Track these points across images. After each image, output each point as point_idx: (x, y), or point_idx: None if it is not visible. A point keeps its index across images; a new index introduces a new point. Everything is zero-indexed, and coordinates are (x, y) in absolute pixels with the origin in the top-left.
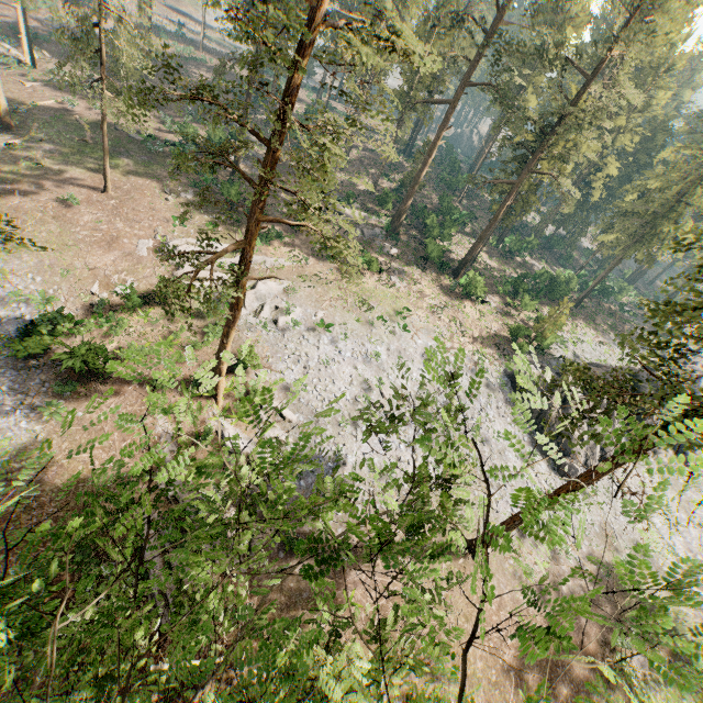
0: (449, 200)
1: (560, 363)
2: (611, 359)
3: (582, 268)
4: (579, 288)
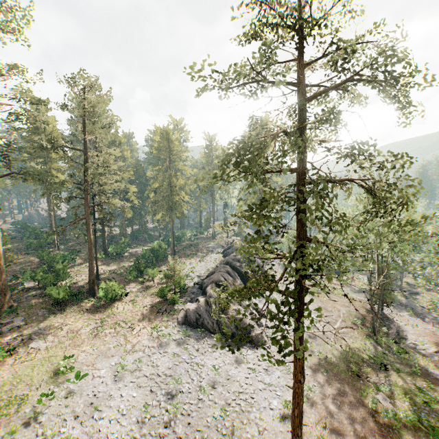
0: (47, 253)
1: (197, 287)
2: (211, 264)
3: (160, 236)
4: (167, 245)
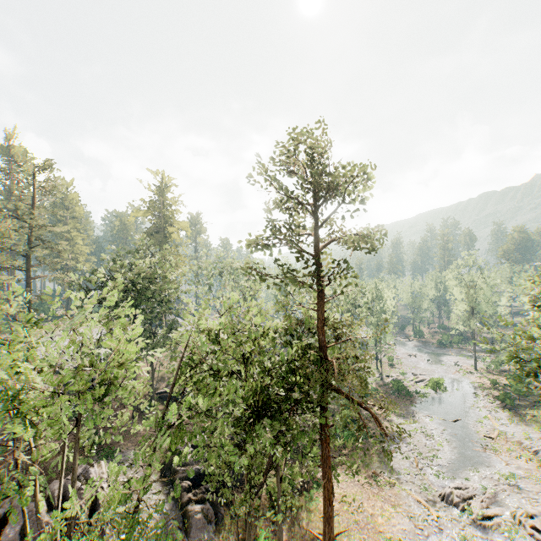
0: None
1: None
2: None
3: None
4: None
